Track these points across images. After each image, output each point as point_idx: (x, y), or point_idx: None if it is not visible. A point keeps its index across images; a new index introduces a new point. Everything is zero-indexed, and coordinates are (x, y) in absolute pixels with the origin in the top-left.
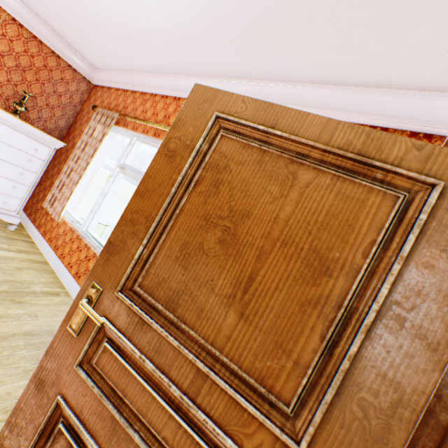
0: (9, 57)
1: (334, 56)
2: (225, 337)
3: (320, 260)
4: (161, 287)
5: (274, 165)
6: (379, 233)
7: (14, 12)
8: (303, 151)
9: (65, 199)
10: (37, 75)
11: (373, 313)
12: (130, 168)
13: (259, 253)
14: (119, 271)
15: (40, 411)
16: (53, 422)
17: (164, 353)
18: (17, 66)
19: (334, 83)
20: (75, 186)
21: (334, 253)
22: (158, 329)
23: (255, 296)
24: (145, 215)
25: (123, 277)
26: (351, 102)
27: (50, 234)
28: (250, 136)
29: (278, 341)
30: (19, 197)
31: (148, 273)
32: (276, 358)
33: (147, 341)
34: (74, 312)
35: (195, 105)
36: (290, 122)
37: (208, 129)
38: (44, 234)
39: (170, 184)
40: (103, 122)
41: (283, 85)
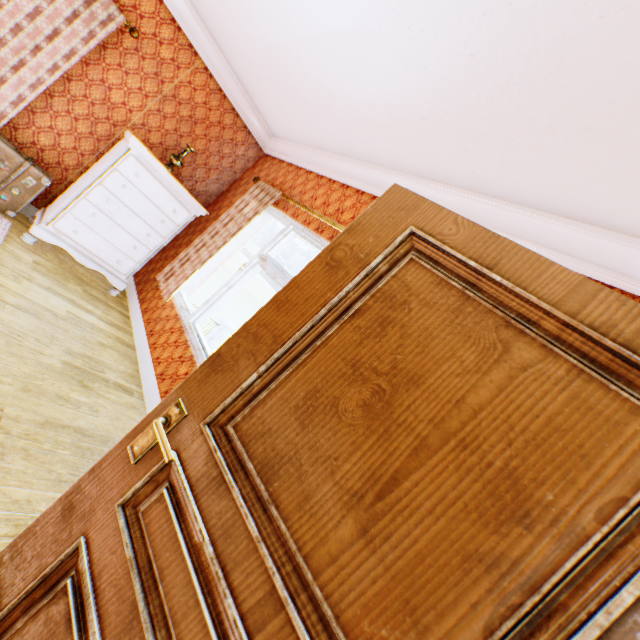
0: (186, 105)
1: (608, 187)
2: (329, 556)
3: (516, 493)
4: (262, 440)
5: (477, 321)
6: (636, 488)
7: (209, 61)
8: (529, 314)
9: (183, 277)
10: (207, 131)
11: (595, 629)
12: (272, 262)
13: (418, 444)
14: (216, 397)
15: (53, 547)
16: (62, 571)
17: (234, 540)
18: (191, 116)
19: (597, 224)
20: (201, 265)
21: (544, 491)
22: (238, 499)
23: (393, 509)
24: (274, 333)
25: (218, 406)
26: (621, 257)
27: (151, 313)
28: (452, 270)
29: (411, 601)
30: (136, 260)
31: (252, 413)
32: (398, 628)
33: (217, 510)
34: (143, 429)
35: (386, 210)
36: (518, 267)
37: (394, 245)
38: (144, 312)
39: (320, 303)
40: (260, 198)
41: (516, 208)
